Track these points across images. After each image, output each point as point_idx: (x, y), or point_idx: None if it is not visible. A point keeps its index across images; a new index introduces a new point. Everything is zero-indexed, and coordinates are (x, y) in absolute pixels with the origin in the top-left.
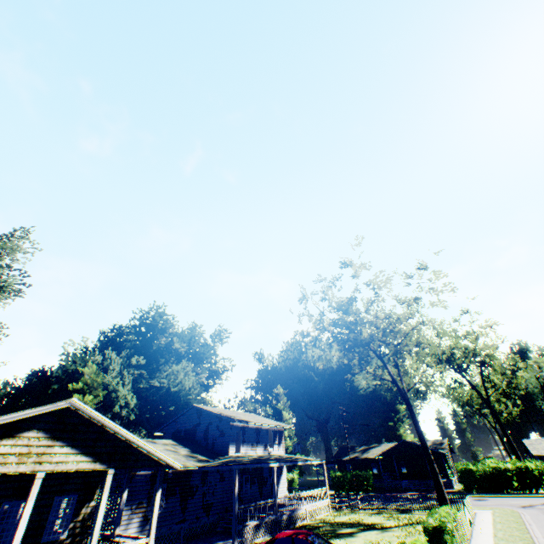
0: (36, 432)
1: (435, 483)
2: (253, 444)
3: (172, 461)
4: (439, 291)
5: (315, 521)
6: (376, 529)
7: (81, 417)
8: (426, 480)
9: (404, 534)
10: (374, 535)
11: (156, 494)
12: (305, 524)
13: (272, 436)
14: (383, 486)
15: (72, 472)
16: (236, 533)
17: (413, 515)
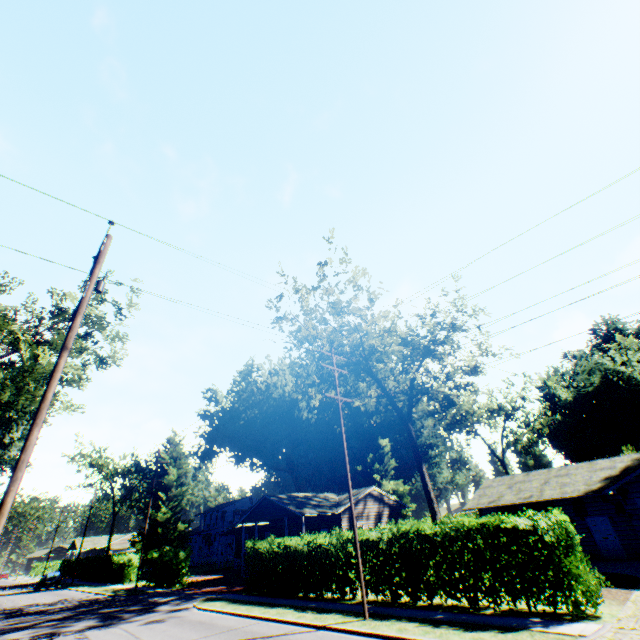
0: None
1: None
2: None
3: None
4: None
5: None
6: None
7: None
8: None
9: None
10: None
11: None
12: None
13: None
14: None
15: None
16: None
17: None
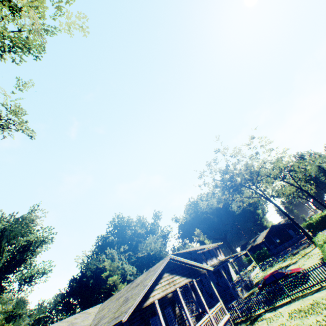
0: (166, 273)
1: (304, 233)
2: (210, 258)
3: (209, 267)
4: (264, 145)
5: (260, 278)
6: (291, 265)
7: (172, 263)
8: (291, 239)
9: (305, 259)
10: (293, 266)
11: (211, 284)
12: (257, 281)
13: (215, 251)
14: (272, 254)
15: (163, 297)
16: (236, 295)
17: (301, 253)
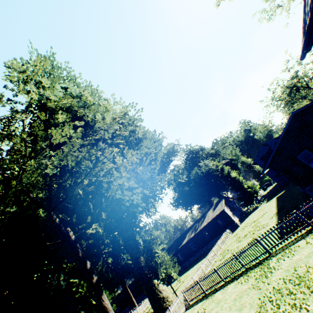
0: None
1: None
2: None
3: None
4: None
5: None
6: None
7: None
8: None
9: None
10: None
11: None
12: None
13: None
14: None
15: None
16: None
17: None
